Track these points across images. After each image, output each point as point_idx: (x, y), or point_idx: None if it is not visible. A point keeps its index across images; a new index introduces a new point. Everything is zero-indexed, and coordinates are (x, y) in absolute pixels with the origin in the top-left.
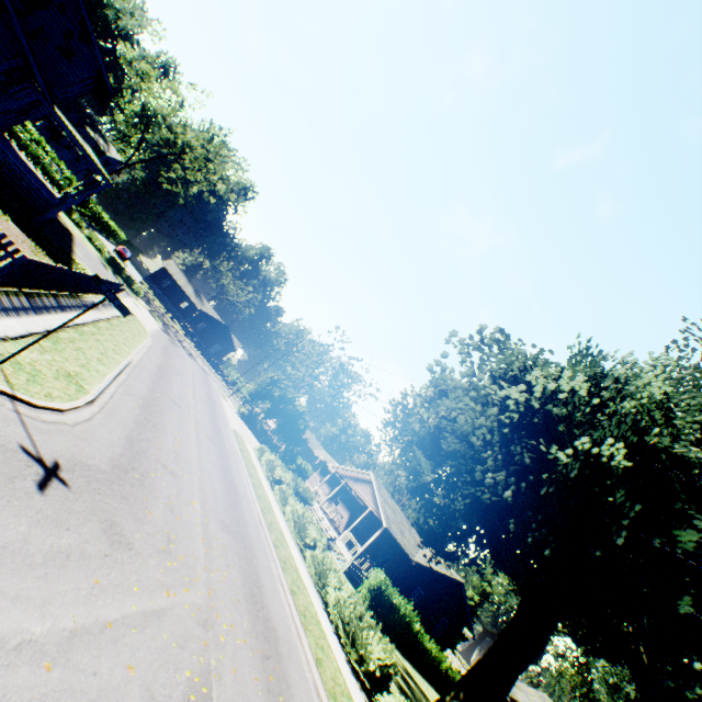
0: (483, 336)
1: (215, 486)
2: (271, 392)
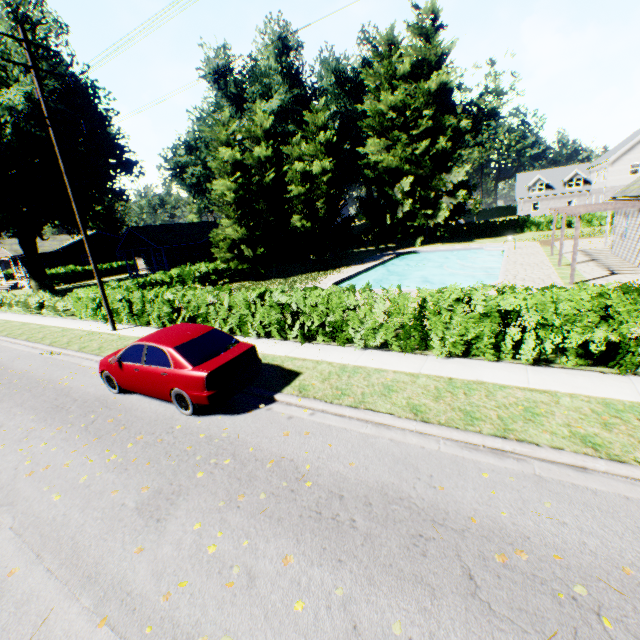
0: None
1: None
2: None
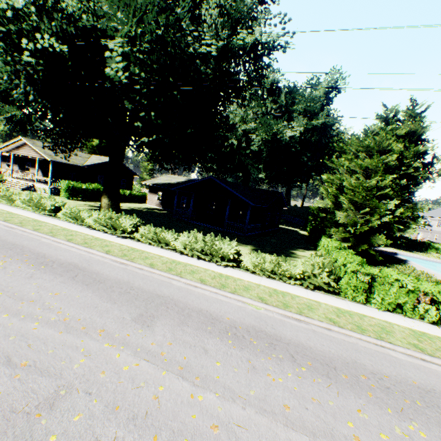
0: None
1: None
2: None
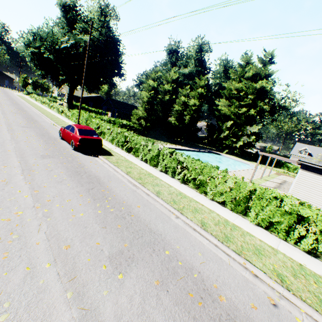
0: (19, 35)
1: (2, 95)
2: (27, 82)
